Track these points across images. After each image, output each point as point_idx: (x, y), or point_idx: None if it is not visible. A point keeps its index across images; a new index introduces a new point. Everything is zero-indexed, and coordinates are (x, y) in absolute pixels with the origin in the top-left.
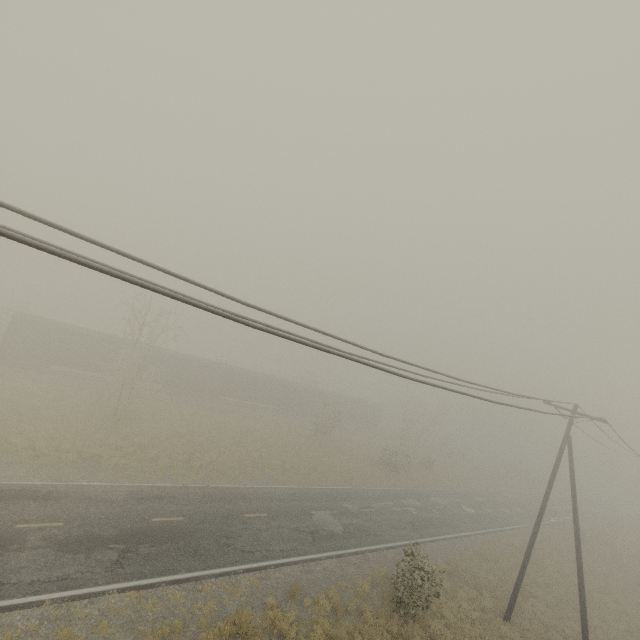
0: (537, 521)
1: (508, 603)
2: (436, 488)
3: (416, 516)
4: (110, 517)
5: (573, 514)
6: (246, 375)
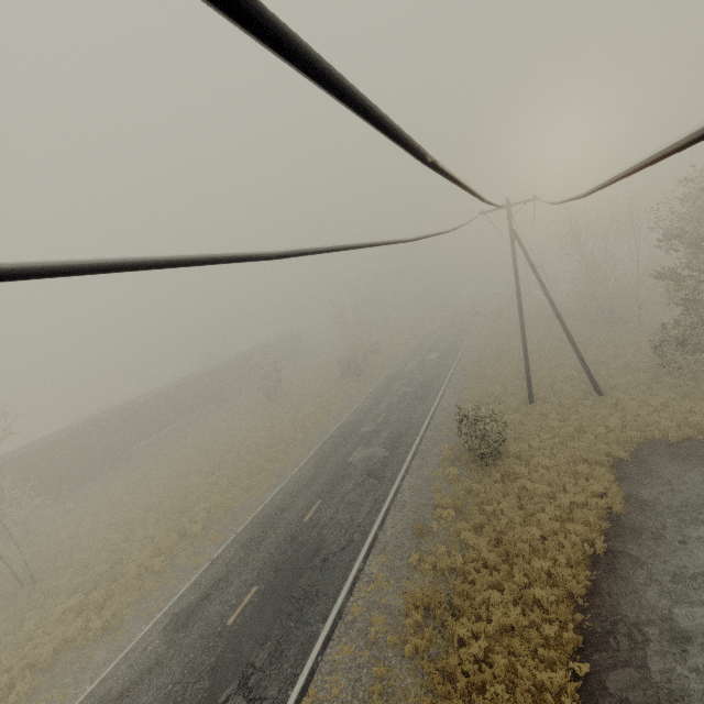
0: (521, 318)
1: (528, 391)
2: (398, 360)
3: (413, 391)
4: (179, 679)
5: (544, 292)
6: (144, 403)
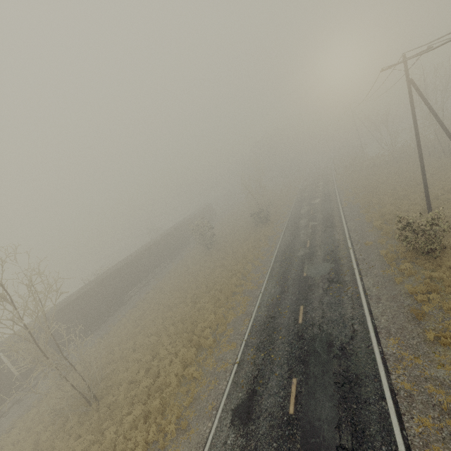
0: (419, 148)
1: (426, 203)
2: (290, 208)
3: (320, 223)
4: None
5: (440, 123)
6: (127, 264)
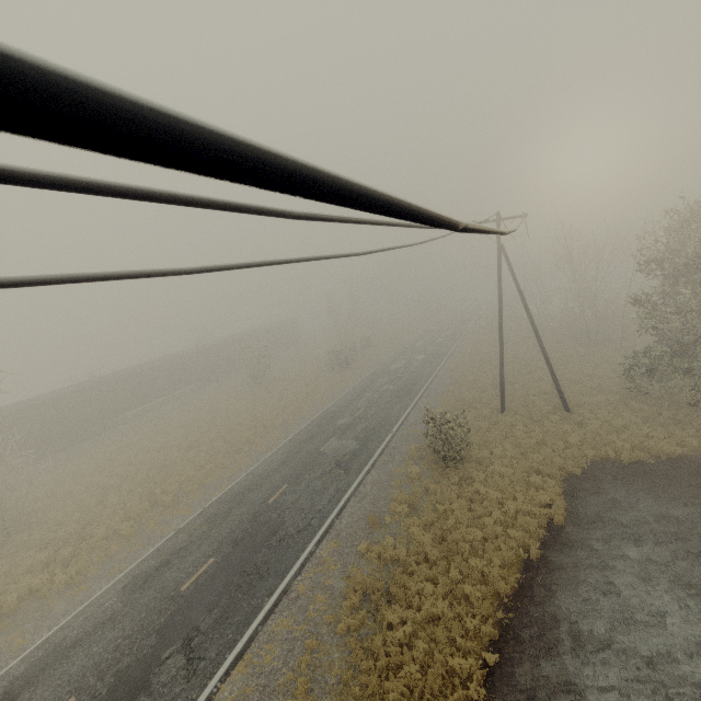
0: (500, 329)
1: (500, 401)
2: (387, 358)
3: (395, 389)
4: (129, 634)
5: (525, 307)
6: (134, 374)
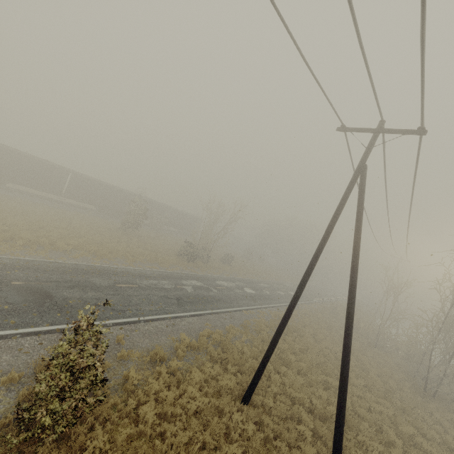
0: (302, 282)
1: (250, 382)
2: (227, 276)
3: (189, 293)
4: None
5: (352, 268)
6: (44, 165)
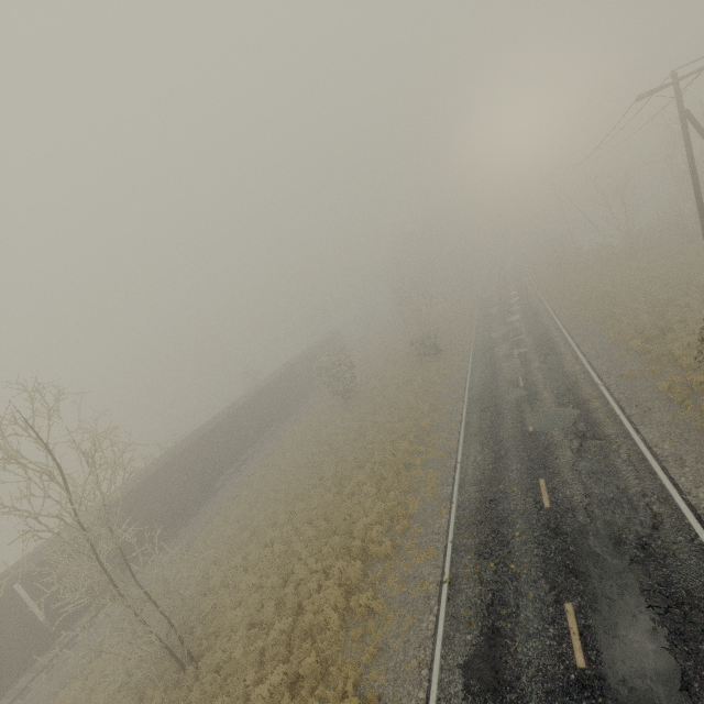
0: (703, 218)
1: None
2: (472, 332)
3: (531, 350)
4: None
5: None
6: (217, 428)
